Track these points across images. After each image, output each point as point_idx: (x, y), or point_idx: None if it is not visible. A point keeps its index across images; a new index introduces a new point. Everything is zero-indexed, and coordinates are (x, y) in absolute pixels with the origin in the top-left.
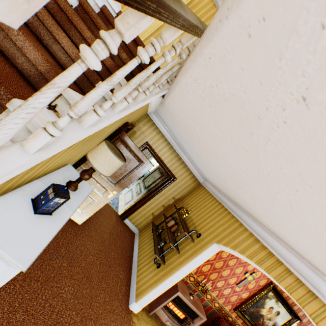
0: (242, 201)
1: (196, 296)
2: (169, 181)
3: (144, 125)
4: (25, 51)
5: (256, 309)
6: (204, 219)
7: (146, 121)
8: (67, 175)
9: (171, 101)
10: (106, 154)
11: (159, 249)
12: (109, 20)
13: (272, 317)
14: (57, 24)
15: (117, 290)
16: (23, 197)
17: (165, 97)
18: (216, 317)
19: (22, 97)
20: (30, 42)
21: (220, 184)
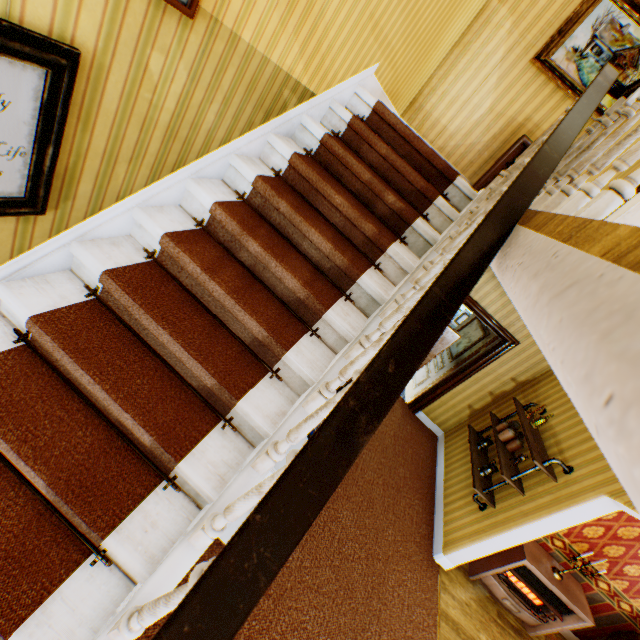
0: None
1: (570, 576)
2: (501, 347)
3: None
4: (283, 281)
5: None
6: (583, 439)
7: None
8: None
9: None
10: None
11: (481, 479)
12: (361, 137)
13: None
14: (304, 218)
15: (412, 527)
16: None
17: None
18: (624, 628)
19: (291, 344)
20: (286, 269)
21: None
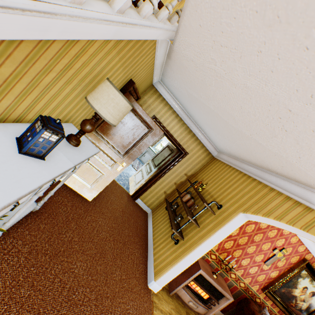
0: (274, 159)
1: (219, 275)
2: (180, 156)
3: (150, 97)
4: None
5: (288, 290)
6: (224, 190)
7: (152, 93)
8: (67, 131)
9: (183, 34)
10: (109, 91)
11: (175, 225)
12: None
13: (306, 298)
14: None
15: (133, 268)
16: (4, 133)
17: (173, 39)
18: (242, 298)
19: None
20: None
21: (241, 147)
